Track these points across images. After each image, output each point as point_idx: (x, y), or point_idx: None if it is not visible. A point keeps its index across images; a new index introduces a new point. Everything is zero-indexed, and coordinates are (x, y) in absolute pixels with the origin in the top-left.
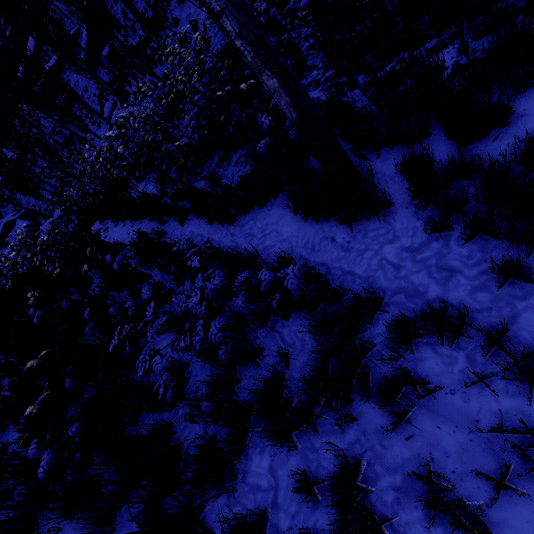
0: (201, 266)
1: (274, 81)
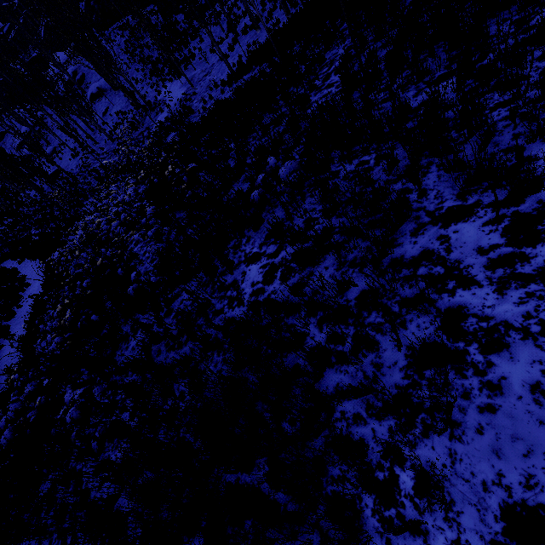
0: None
1: None
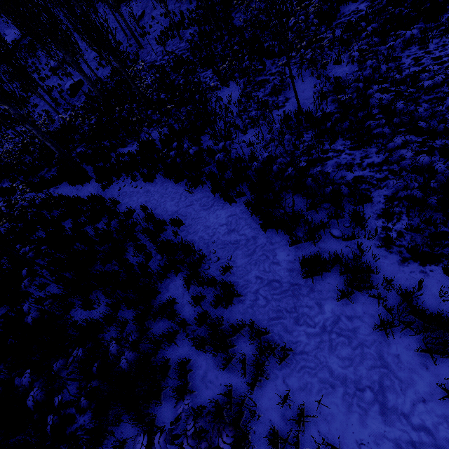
0: (23, 188)
1: (49, 144)
